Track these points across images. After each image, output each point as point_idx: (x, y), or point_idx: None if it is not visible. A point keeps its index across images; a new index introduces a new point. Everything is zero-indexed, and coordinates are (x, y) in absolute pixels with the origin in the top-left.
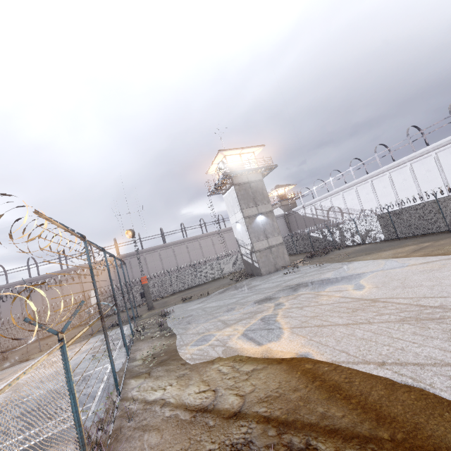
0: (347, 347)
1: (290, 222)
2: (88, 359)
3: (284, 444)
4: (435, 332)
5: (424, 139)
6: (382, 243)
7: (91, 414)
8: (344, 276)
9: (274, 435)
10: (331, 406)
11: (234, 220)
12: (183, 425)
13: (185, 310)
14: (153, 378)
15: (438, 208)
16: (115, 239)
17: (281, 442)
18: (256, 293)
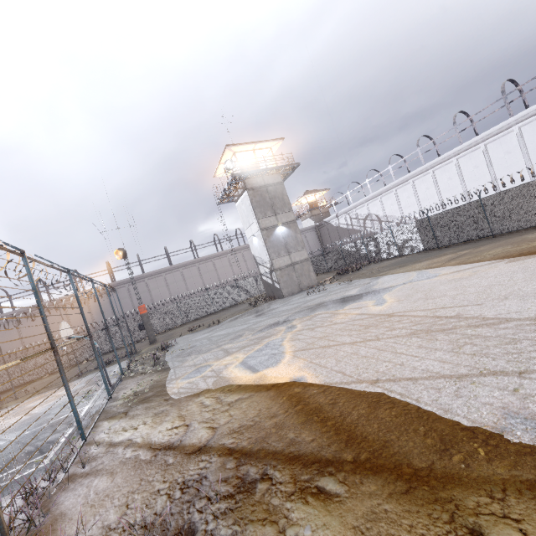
0: (345, 366)
1: (322, 235)
2: (65, 403)
3: (239, 476)
4: (441, 344)
5: (474, 128)
6: (421, 254)
7: (46, 463)
8: (369, 292)
9: (232, 468)
10: (304, 431)
11: (250, 234)
12: (140, 466)
13: (190, 341)
14: (128, 417)
15: (482, 210)
16: (107, 263)
17: (237, 475)
18: (271, 317)
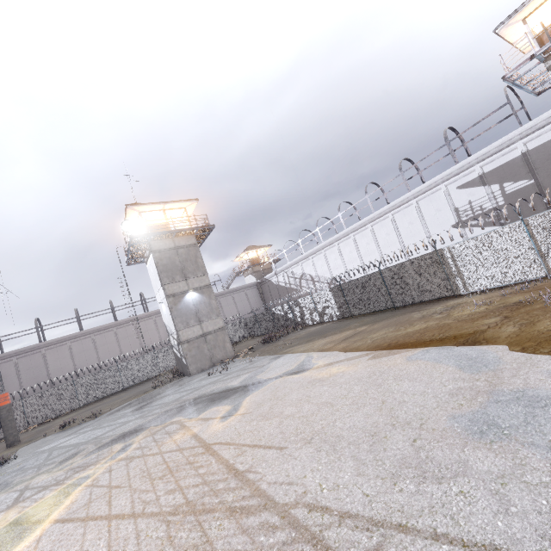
0: None
1: (264, 292)
2: None
3: None
4: None
5: (385, 198)
6: (337, 323)
7: None
8: (246, 385)
9: None
10: None
11: (159, 299)
12: None
13: (35, 452)
14: None
15: (383, 282)
16: None
17: None
18: (141, 416)
